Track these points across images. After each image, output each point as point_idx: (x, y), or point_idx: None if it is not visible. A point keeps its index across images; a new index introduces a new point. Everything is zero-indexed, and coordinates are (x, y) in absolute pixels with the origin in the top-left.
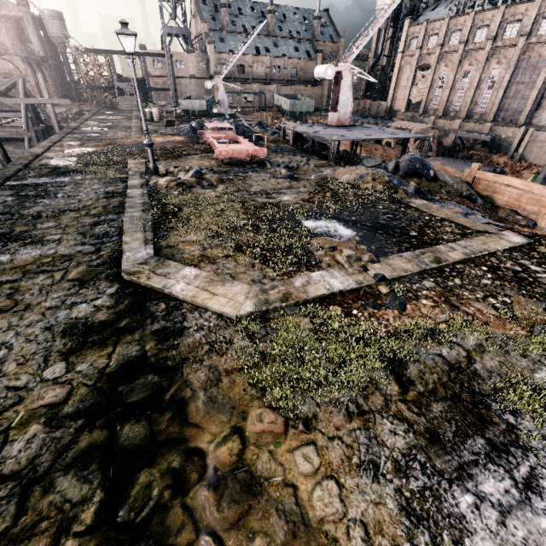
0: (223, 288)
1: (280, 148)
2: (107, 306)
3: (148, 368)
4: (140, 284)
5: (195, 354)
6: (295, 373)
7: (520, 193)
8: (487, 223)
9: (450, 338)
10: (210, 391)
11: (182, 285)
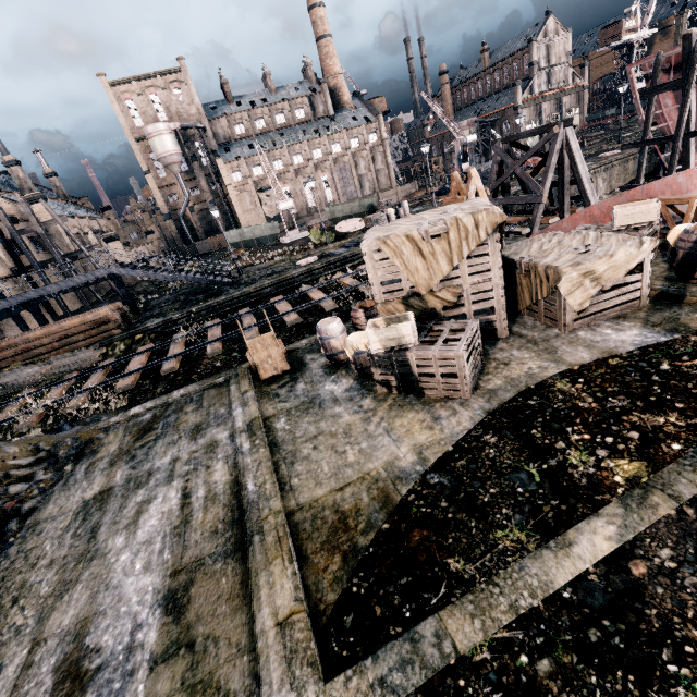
0: None
1: None
2: None
3: None
4: None
5: None
6: None
7: None
8: None
9: None
10: None
11: None
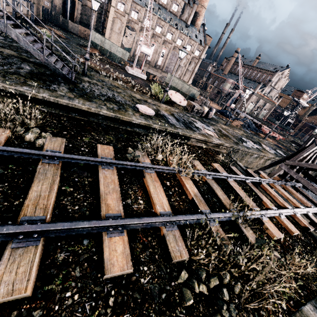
0: None
1: None
2: None
3: None
4: None
5: None
6: None
7: None
8: None
9: None
10: None
11: None
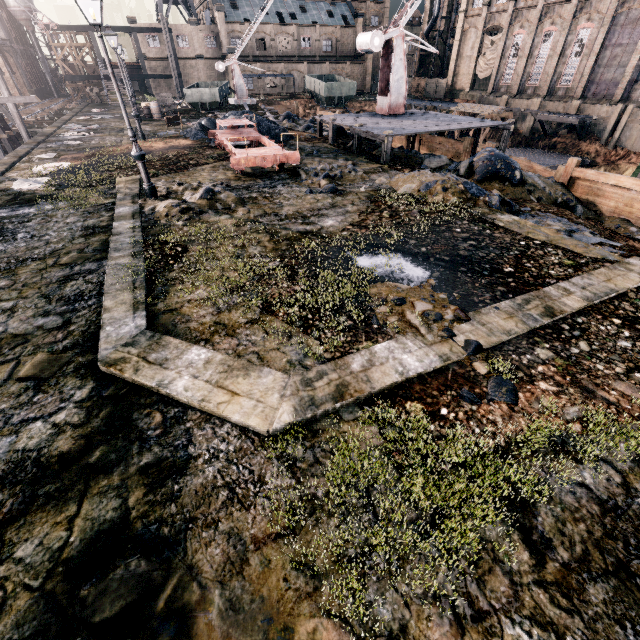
0: (246, 382)
1: (316, 148)
2: (72, 424)
3: (131, 545)
4: (125, 379)
5: (206, 509)
6: (364, 537)
7: (633, 195)
8: (600, 243)
9: (591, 449)
10: (230, 586)
11: (185, 380)
